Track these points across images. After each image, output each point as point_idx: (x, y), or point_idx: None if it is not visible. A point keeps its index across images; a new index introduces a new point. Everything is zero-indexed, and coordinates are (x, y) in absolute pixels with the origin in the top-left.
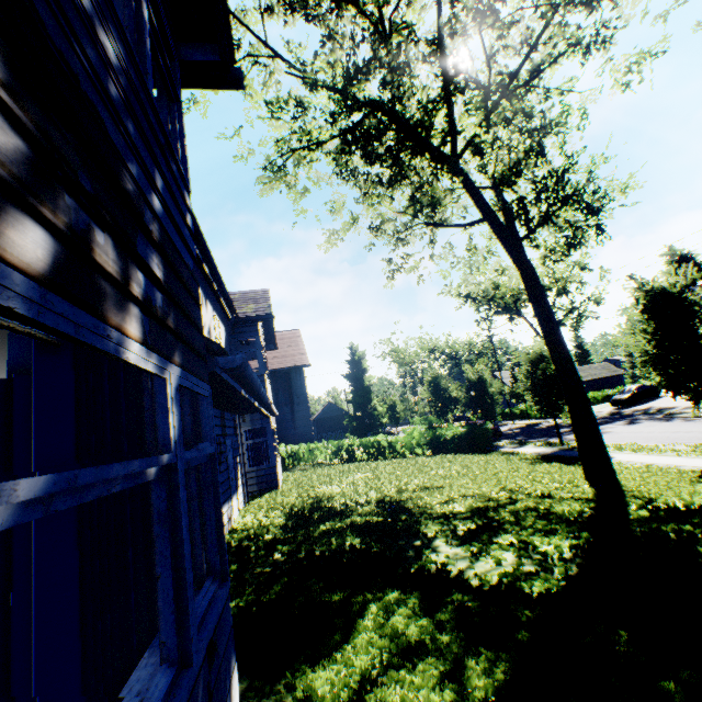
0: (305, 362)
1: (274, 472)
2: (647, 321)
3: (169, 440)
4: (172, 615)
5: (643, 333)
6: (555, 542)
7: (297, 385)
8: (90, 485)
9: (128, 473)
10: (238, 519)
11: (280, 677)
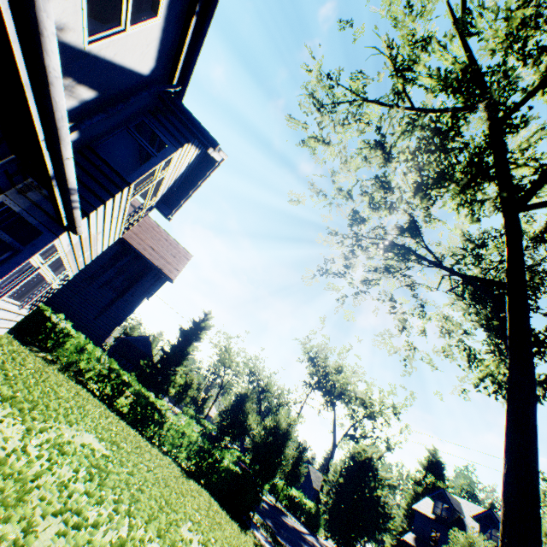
0: (172, 276)
1: None
2: None
3: None
4: None
5: None
6: None
7: (144, 285)
8: None
9: None
10: None
11: None
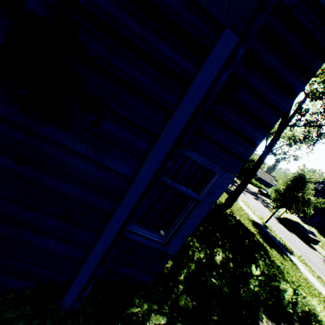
0: None
1: None
2: (290, 180)
3: None
4: None
5: (284, 182)
6: None
7: None
8: None
9: None
10: None
11: None
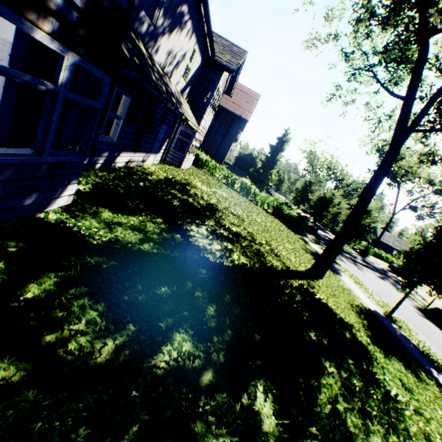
0: (247, 118)
1: (182, 160)
2: (431, 235)
3: (58, 82)
4: (40, 140)
5: (421, 238)
6: (241, 258)
7: (234, 129)
8: (2, 71)
9: (21, 78)
10: (149, 165)
11: (98, 205)
